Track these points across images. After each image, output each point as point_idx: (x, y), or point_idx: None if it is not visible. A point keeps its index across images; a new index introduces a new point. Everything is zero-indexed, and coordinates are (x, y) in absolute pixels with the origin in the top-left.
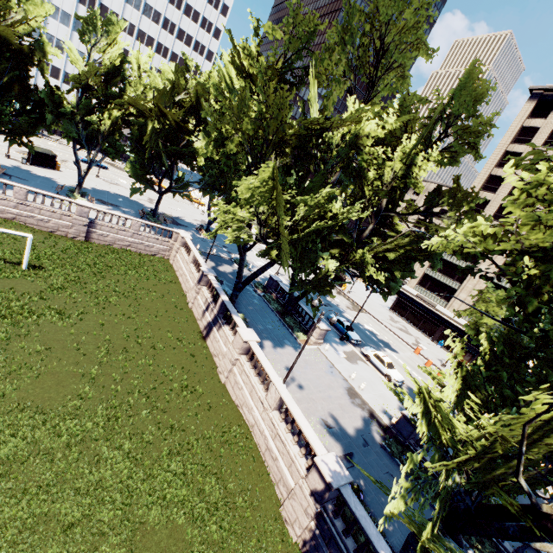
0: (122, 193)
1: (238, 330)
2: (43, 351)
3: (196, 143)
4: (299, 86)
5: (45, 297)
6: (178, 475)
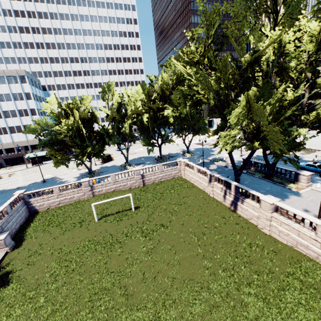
0: (140, 156)
1: (262, 198)
2: (171, 248)
3: (165, 113)
4: (221, 48)
5: (150, 220)
6: (296, 305)
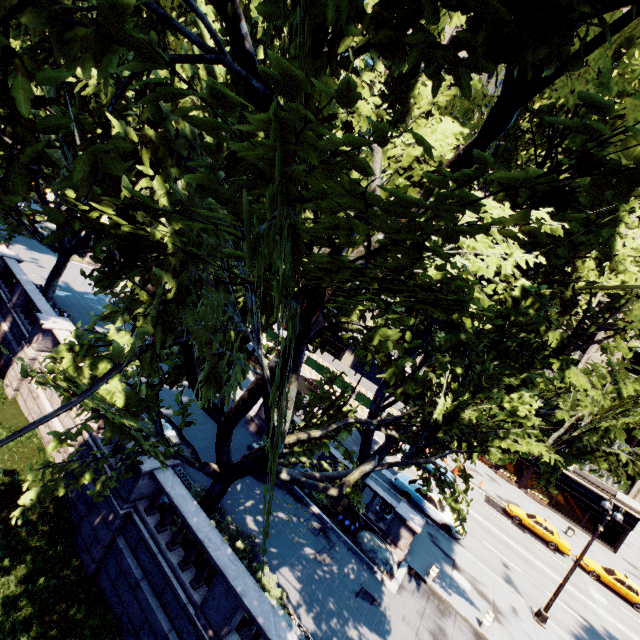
0: None
1: None
2: None
3: None
4: None
5: None
6: None
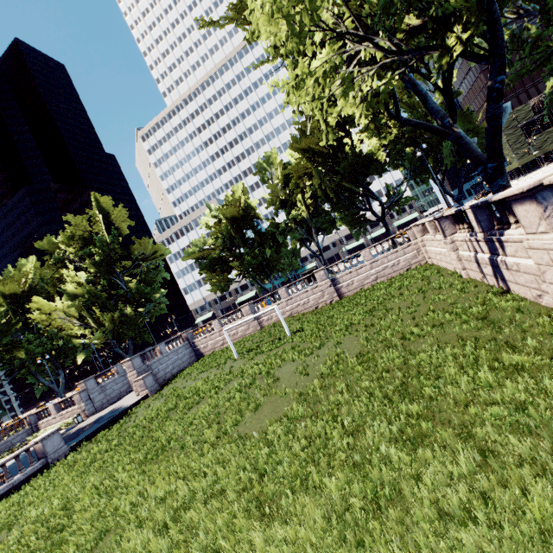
0: None
1: (502, 193)
2: (272, 384)
3: (367, 150)
4: None
5: (297, 347)
6: None
